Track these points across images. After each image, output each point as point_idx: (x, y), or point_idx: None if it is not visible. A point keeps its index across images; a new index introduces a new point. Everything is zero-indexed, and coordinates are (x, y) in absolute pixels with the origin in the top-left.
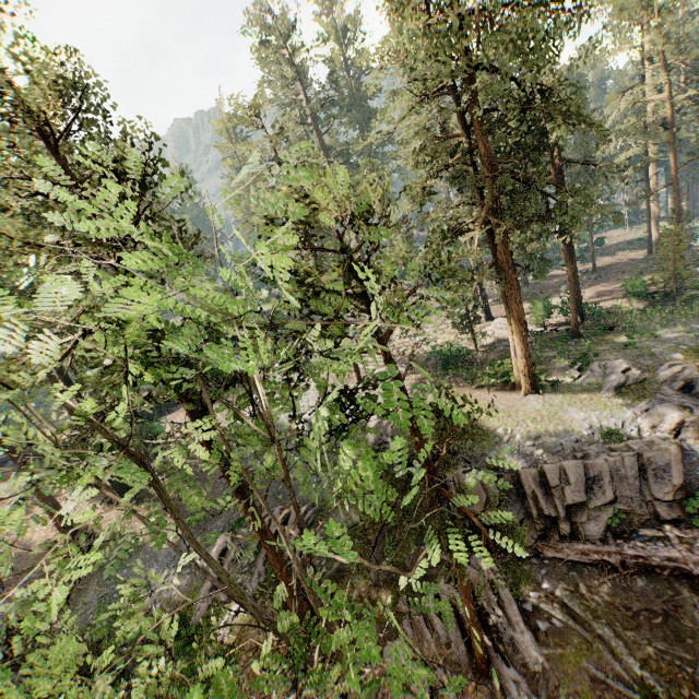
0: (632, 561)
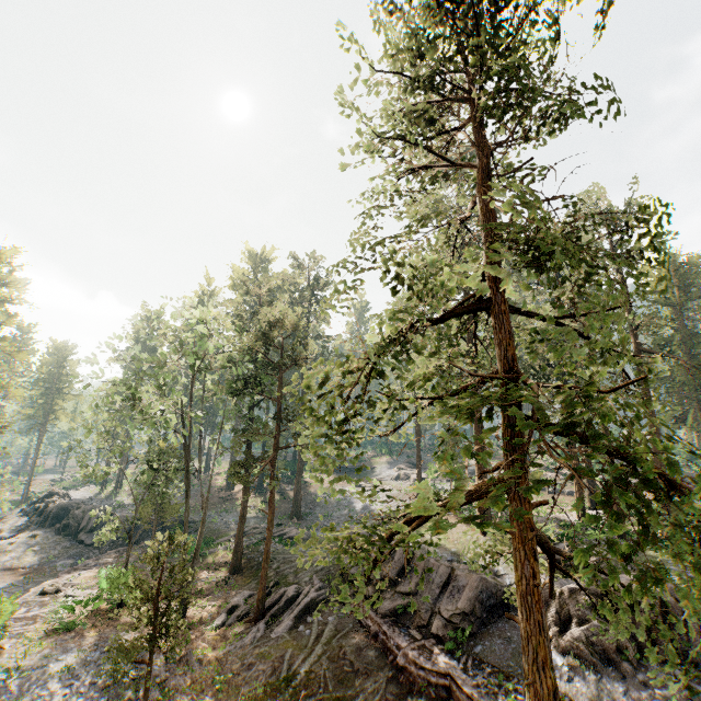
0: (382, 637)
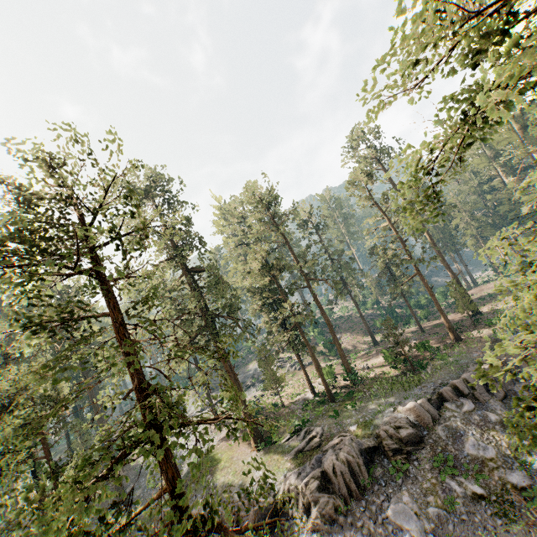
0: None
